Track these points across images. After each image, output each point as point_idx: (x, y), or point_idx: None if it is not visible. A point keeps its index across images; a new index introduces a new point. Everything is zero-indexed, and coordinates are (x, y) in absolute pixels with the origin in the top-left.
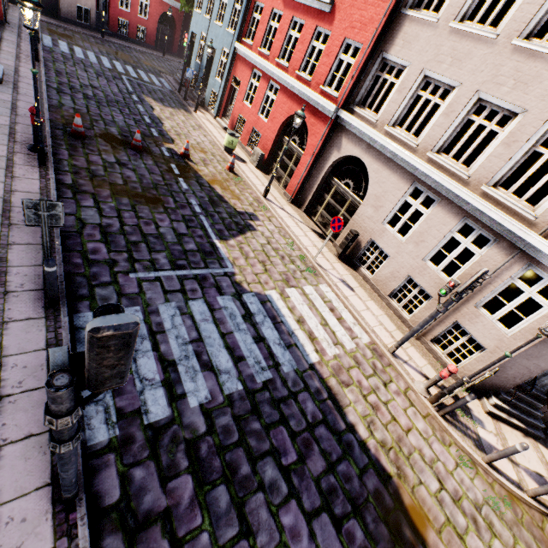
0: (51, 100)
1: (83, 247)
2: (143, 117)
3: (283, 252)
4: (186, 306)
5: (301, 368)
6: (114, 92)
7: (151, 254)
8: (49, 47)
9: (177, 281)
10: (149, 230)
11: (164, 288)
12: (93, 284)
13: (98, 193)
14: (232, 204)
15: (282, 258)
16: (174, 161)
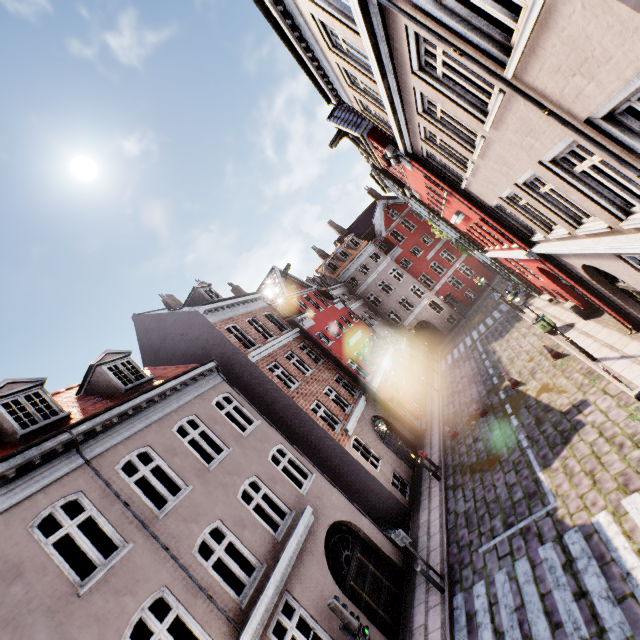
0: (444, 417)
1: (457, 537)
2: (488, 372)
3: (622, 435)
4: (512, 570)
5: (638, 634)
6: (472, 368)
7: (491, 522)
8: (443, 370)
9: (507, 542)
10: (490, 497)
11: (498, 554)
12: (461, 568)
13: (463, 482)
14: (557, 406)
15: (618, 448)
16: (507, 399)
